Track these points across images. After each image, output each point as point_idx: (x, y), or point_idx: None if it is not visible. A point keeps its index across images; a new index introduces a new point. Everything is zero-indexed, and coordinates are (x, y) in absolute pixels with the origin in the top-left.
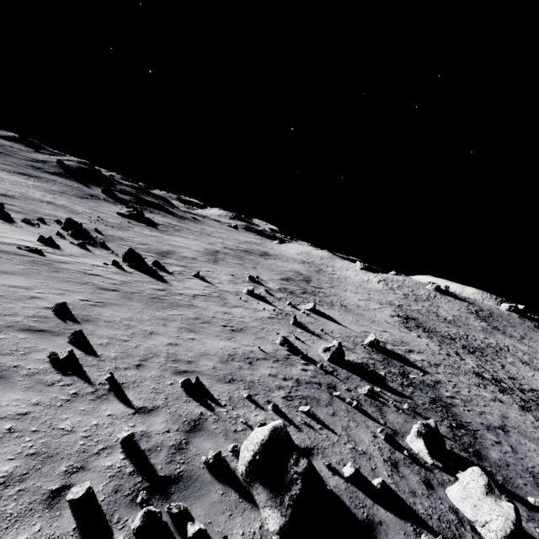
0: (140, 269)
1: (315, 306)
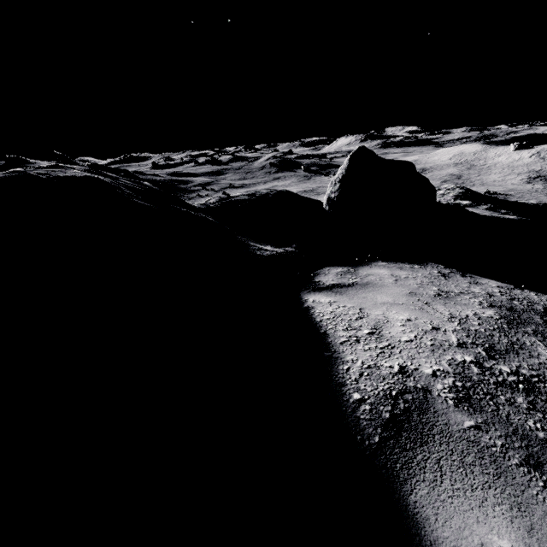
0: None
1: None
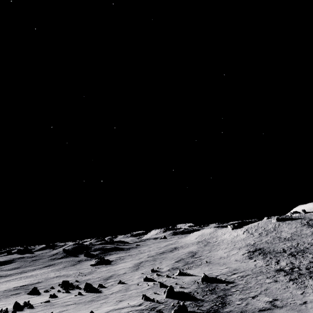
0: (90, 291)
1: (180, 271)
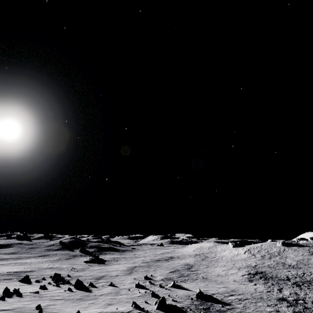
0: (80, 289)
1: (174, 283)
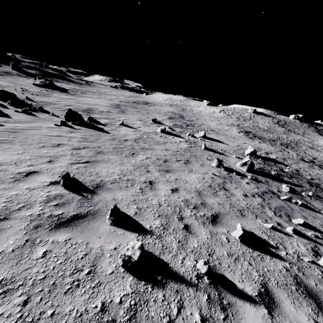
0: (83, 125)
1: (205, 134)
